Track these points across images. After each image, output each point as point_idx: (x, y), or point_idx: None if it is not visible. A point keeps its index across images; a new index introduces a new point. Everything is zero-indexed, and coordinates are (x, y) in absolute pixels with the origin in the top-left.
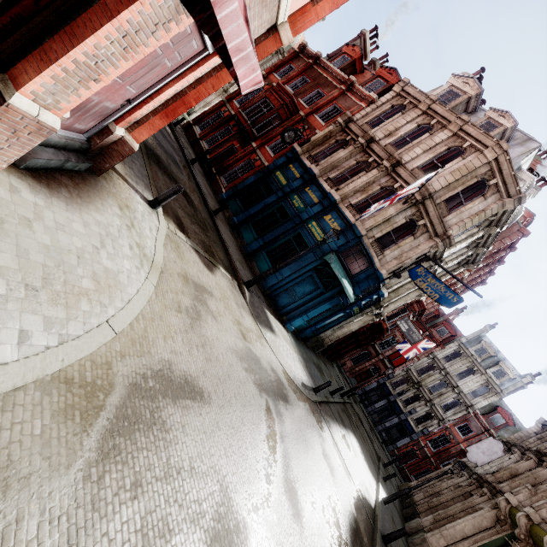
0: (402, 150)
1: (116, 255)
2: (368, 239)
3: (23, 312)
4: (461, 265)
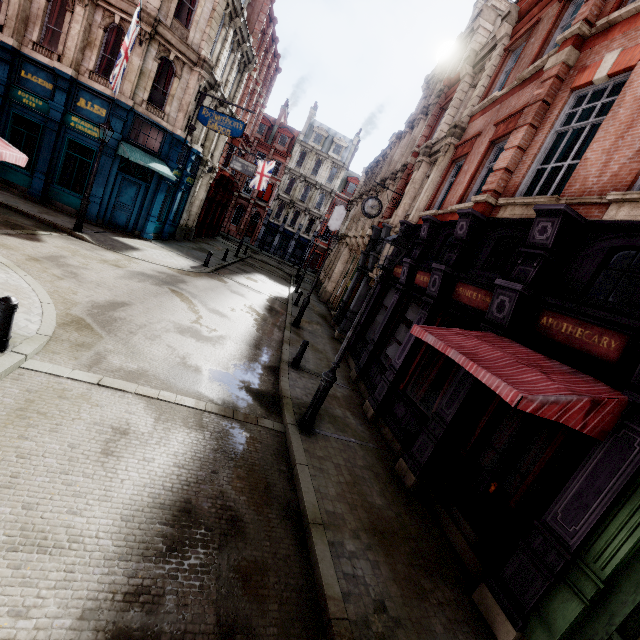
0: None
1: None
2: (141, 107)
3: (15, 315)
4: (242, 72)
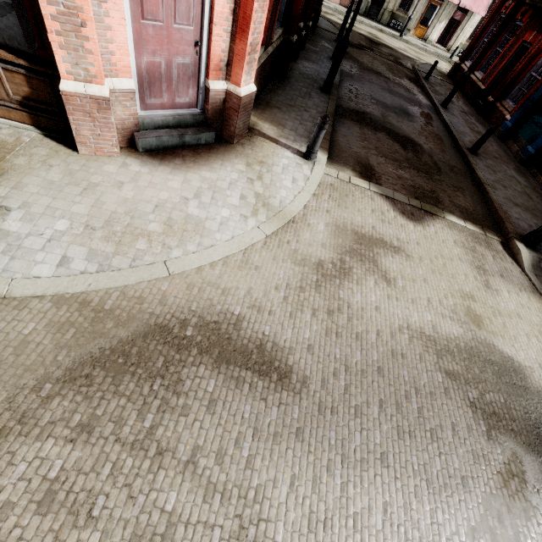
0: None
1: (213, 204)
2: None
3: (73, 244)
4: None
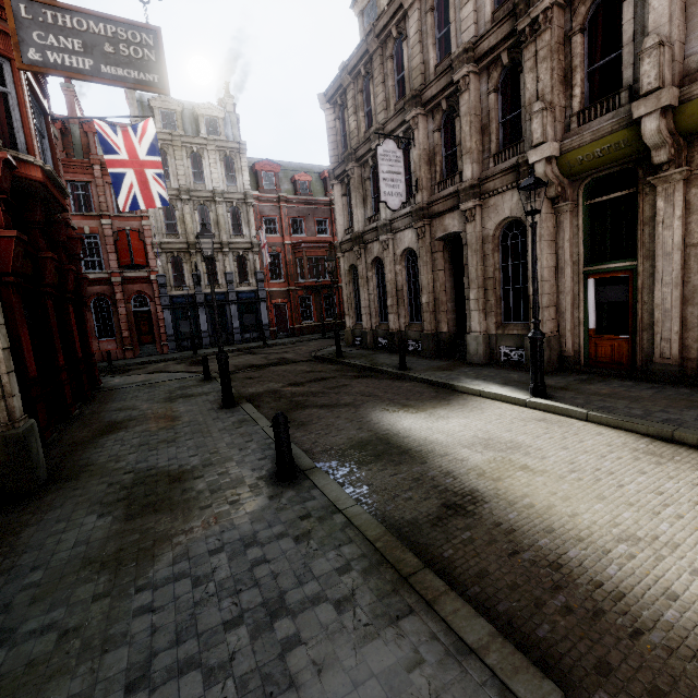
0: None
1: None
2: None
3: None
4: None
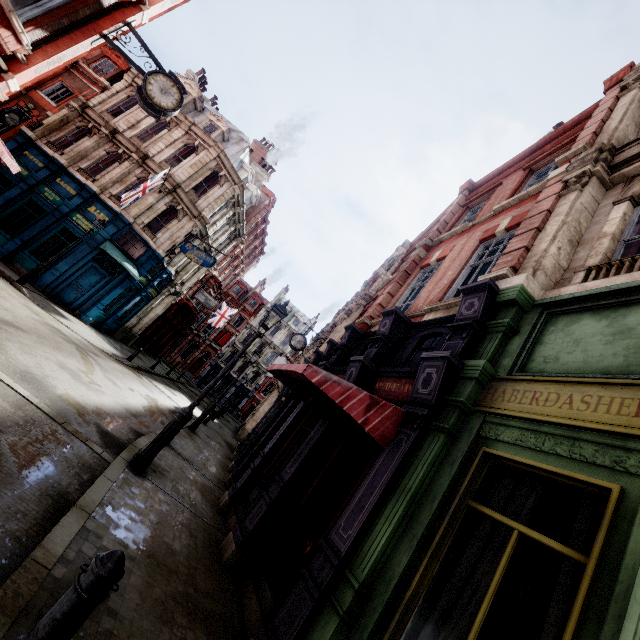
0: (148, 144)
1: None
2: (139, 226)
3: None
4: (232, 239)
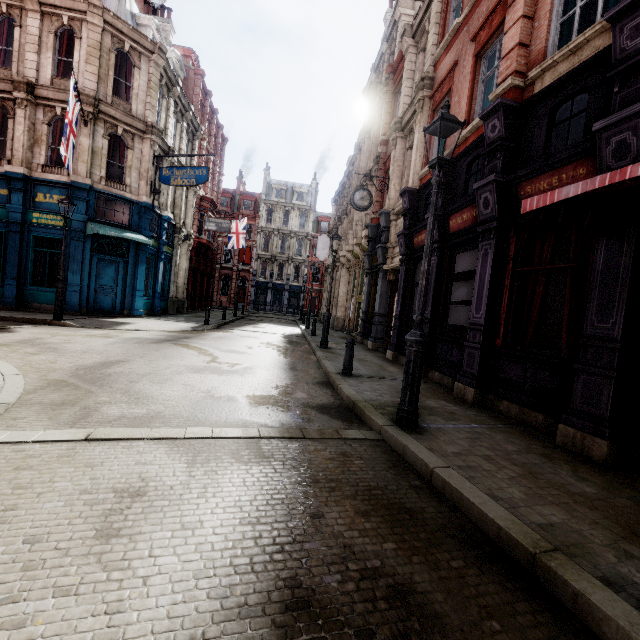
0: (16, 67)
1: None
2: (101, 184)
3: None
4: (192, 140)
